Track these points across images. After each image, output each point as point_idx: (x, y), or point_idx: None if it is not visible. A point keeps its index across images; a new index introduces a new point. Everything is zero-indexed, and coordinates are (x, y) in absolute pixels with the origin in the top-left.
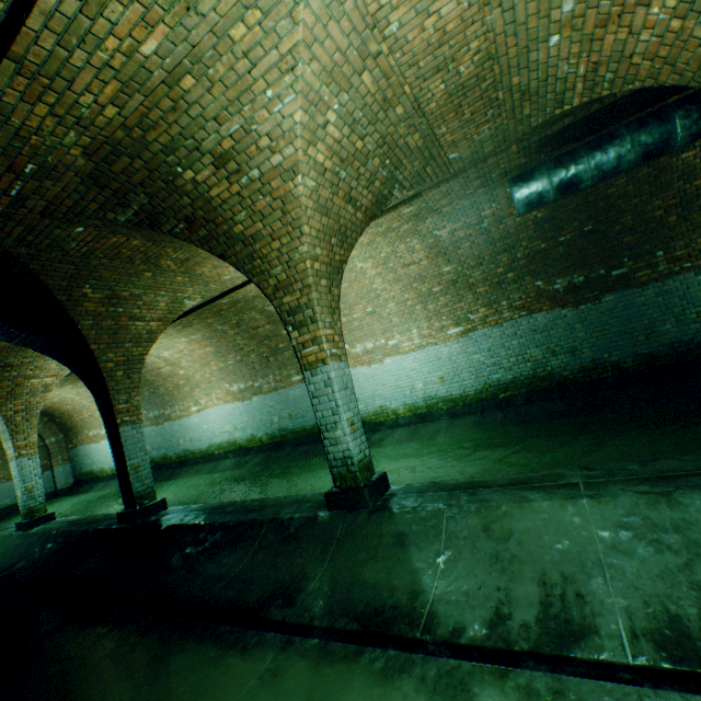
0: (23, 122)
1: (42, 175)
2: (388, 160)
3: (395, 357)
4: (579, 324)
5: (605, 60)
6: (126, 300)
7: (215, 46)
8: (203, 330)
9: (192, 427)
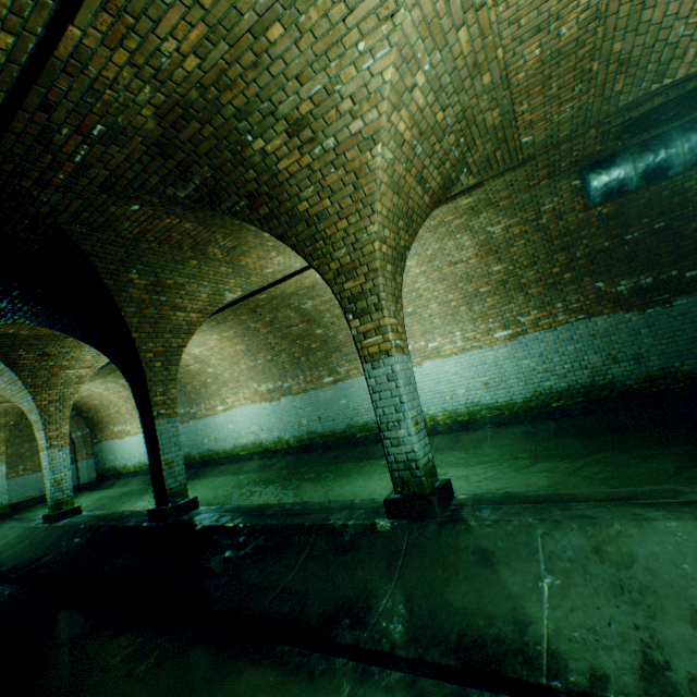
0: (100, 71)
1: (109, 139)
2: (462, 138)
3: (435, 360)
4: (646, 329)
5: None
6: (170, 289)
7: None
8: (235, 327)
9: (217, 427)
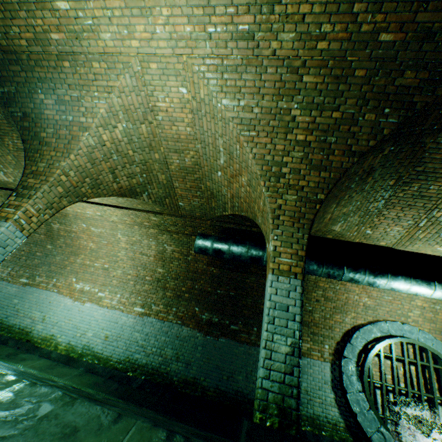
0: None
1: None
2: (145, 175)
3: (94, 305)
4: (201, 347)
5: (235, 195)
6: None
7: (85, 62)
8: None
9: None
